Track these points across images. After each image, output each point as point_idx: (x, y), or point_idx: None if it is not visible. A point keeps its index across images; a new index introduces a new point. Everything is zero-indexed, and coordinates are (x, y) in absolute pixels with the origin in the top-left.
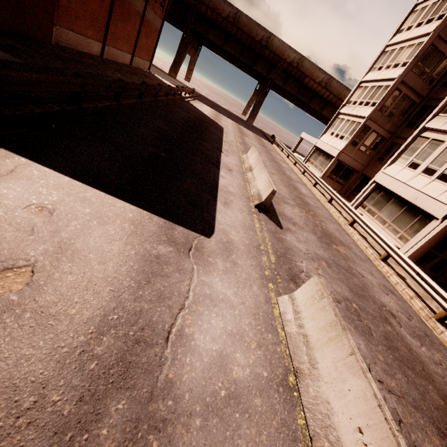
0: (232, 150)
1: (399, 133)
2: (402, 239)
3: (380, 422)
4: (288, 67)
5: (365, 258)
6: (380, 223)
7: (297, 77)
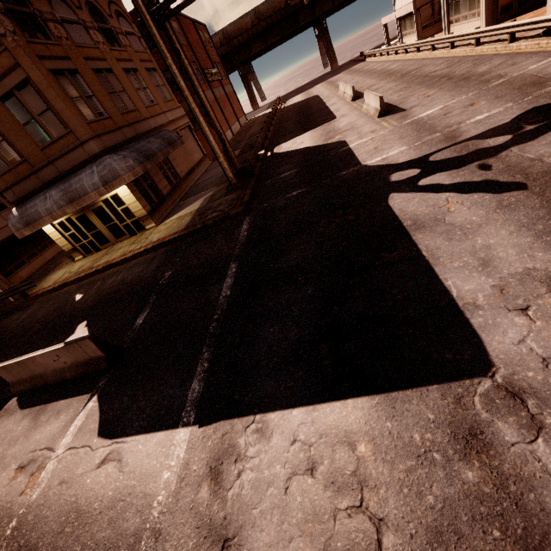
0: (330, 98)
1: None
2: (479, 15)
3: (372, 95)
4: None
5: (436, 60)
6: (465, 21)
7: None
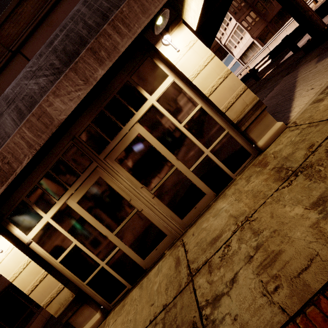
0: None
1: (251, 2)
2: None
3: None
4: None
5: None
6: None
7: None
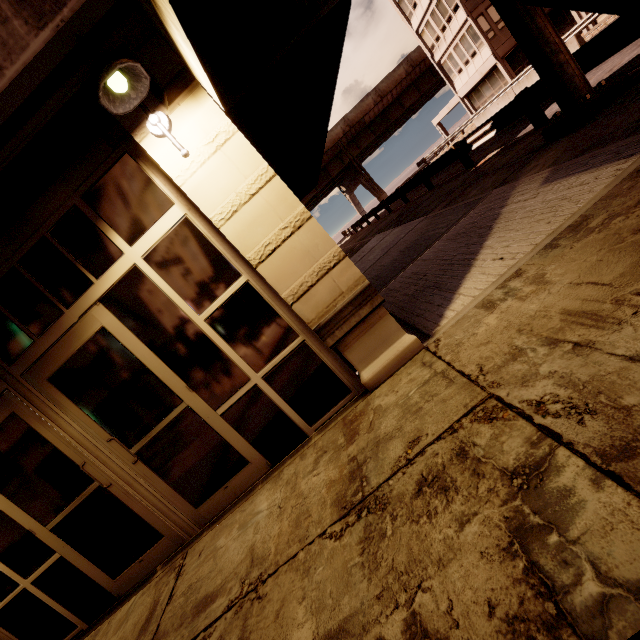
0: None
1: None
2: None
3: None
4: (346, 138)
5: None
6: None
7: (359, 129)
